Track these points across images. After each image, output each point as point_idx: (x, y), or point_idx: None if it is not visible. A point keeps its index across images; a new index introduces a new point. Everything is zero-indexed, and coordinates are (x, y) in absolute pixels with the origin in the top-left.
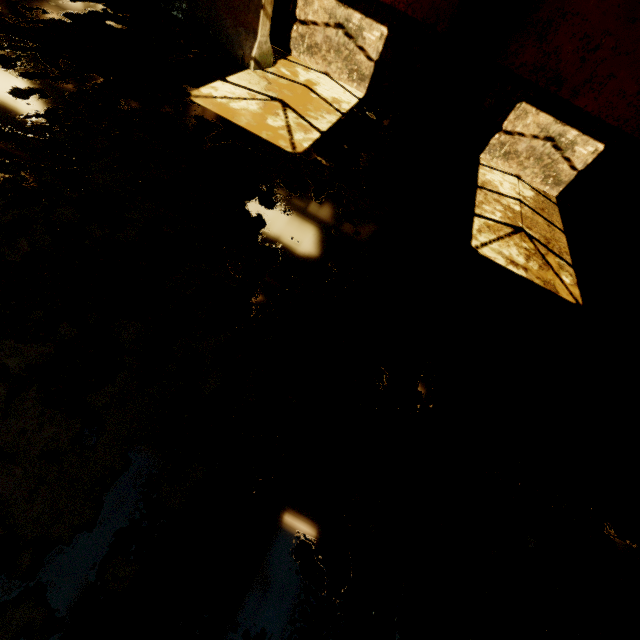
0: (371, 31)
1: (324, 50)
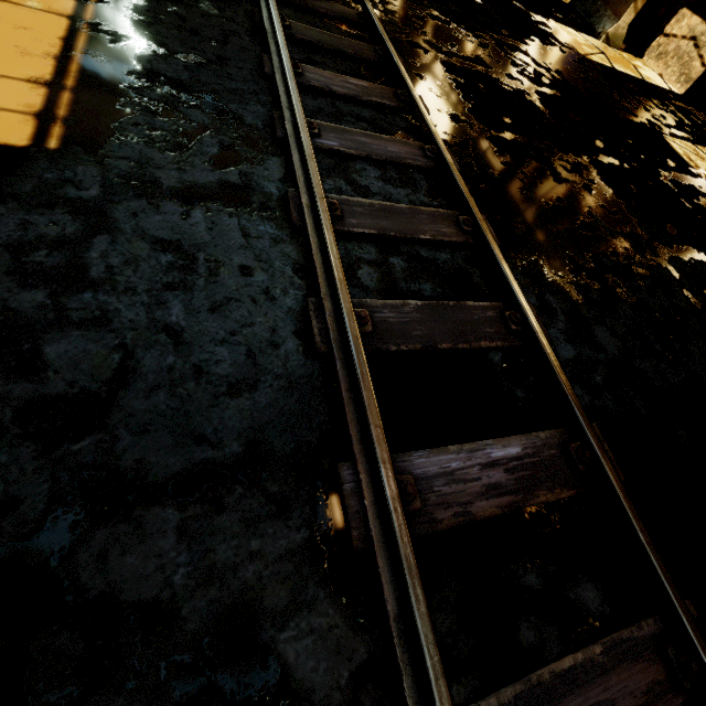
0: None
1: (670, 57)
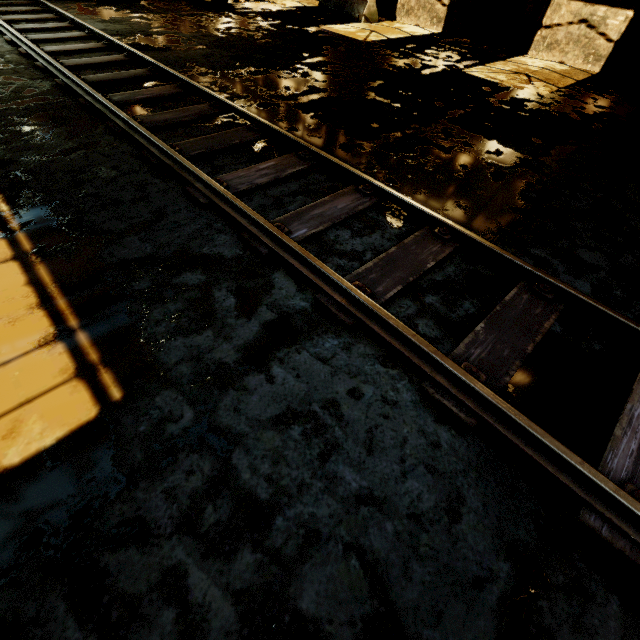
0: None
1: (416, 10)
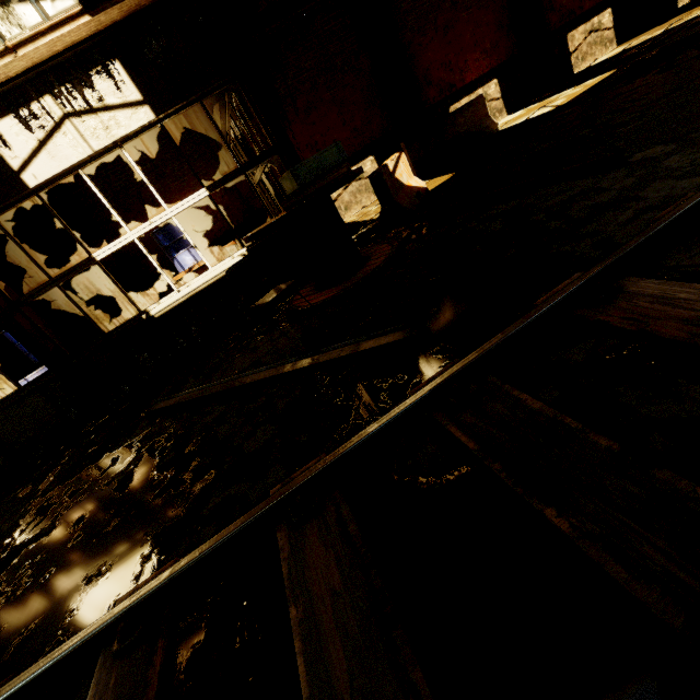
0: (490, 89)
1: None
